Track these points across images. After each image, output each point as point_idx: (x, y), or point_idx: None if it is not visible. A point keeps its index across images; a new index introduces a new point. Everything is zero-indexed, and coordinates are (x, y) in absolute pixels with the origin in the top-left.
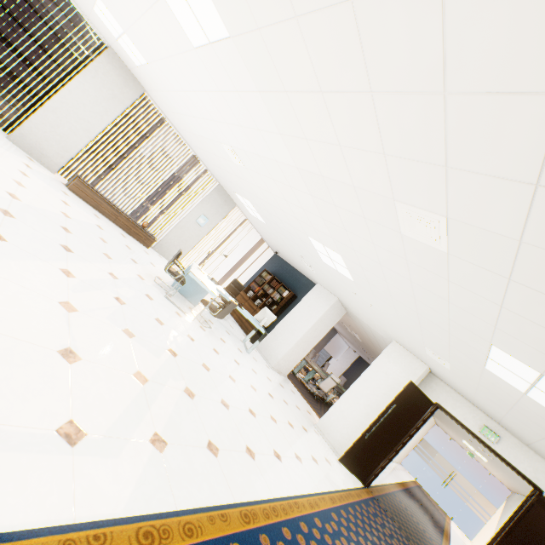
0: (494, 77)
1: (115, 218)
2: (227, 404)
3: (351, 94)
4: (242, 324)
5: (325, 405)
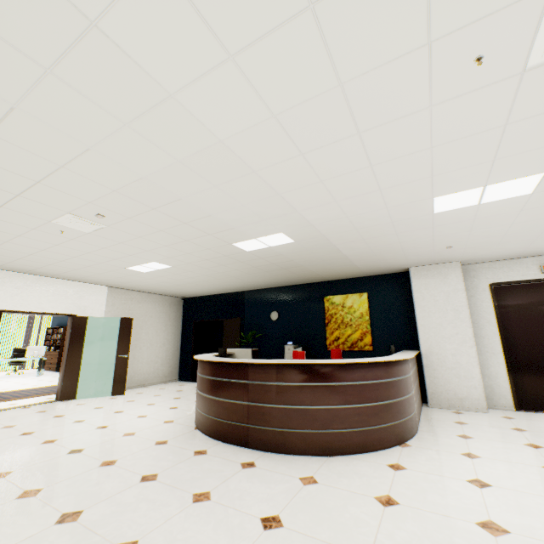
0: None
1: None
2: None
3: None
4: (51, 368)
5: None
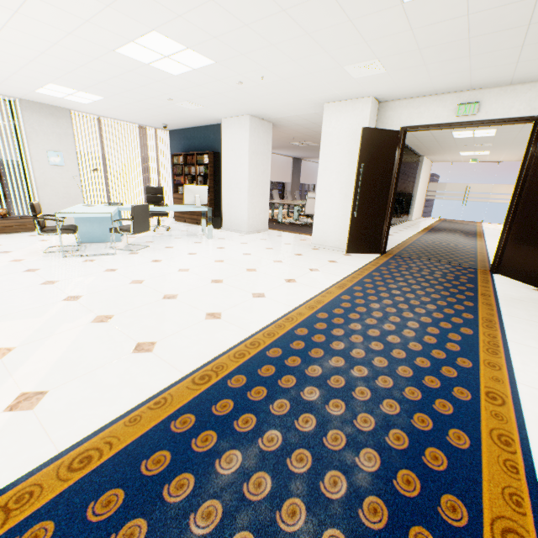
0: None
1: None
2: (174, 295)
3: None
4: (197, 221)
5: None
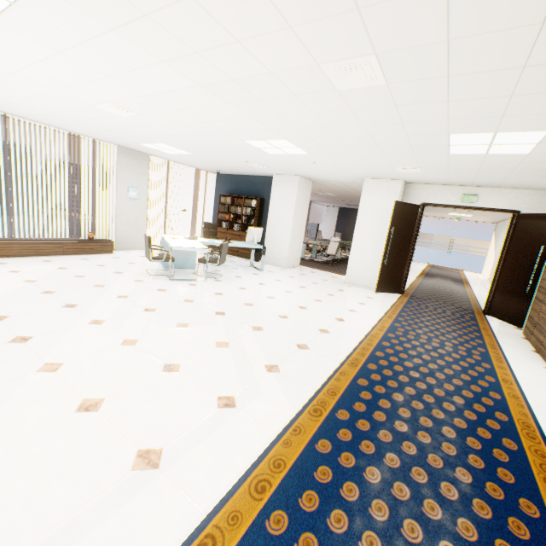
0: None
1: (62, 250)
2: (285, 316)
3: None
4: (237, 253)
5: (340, 263)
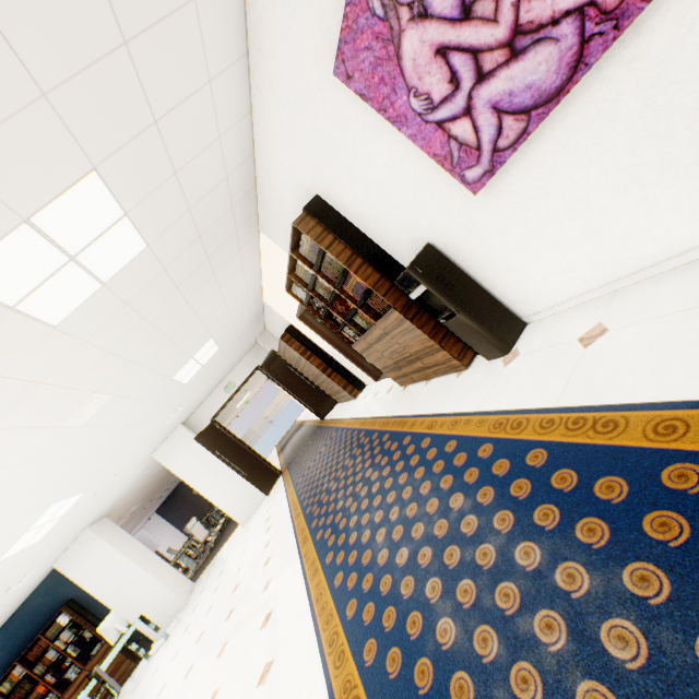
0: (58, 362)
1: None
2: (236, 586)
3: None
4: None
5: (223, 533)
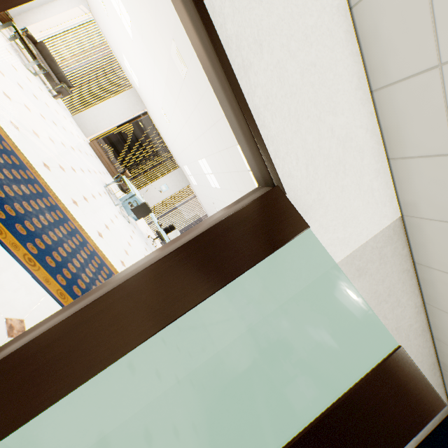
0: None
1: (108, 166)
2: (88, 201)
3: (141, 2)
4: None
5: None
